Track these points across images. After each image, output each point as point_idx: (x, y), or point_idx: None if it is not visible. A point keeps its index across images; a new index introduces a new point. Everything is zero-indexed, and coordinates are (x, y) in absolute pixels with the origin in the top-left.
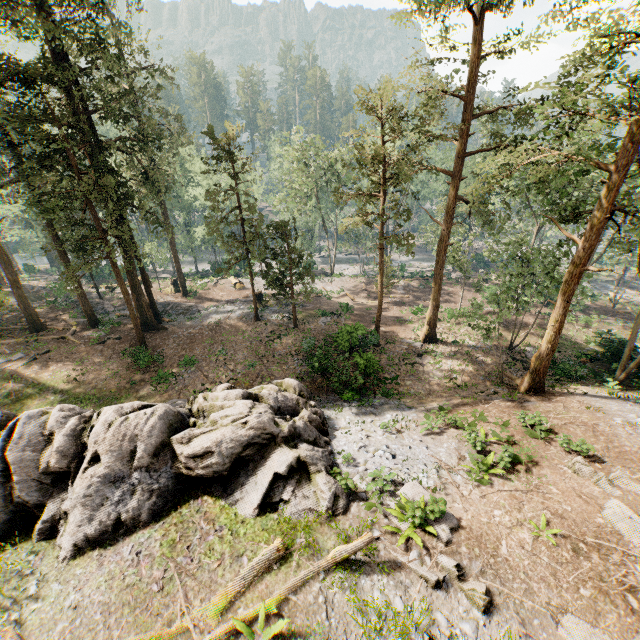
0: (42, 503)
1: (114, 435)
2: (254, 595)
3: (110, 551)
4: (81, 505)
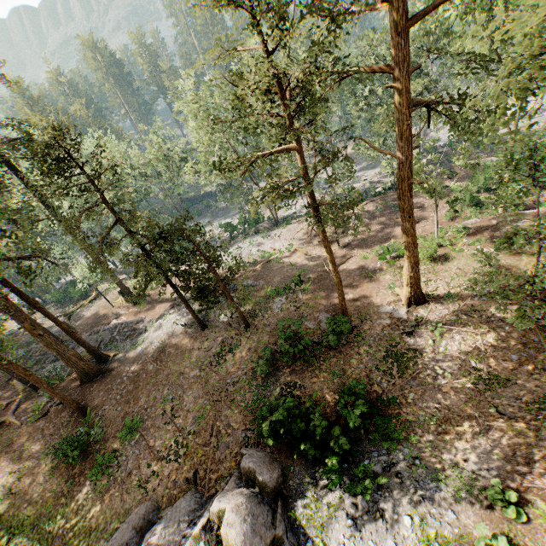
0: None
1: None
2: None
3: None
4: None
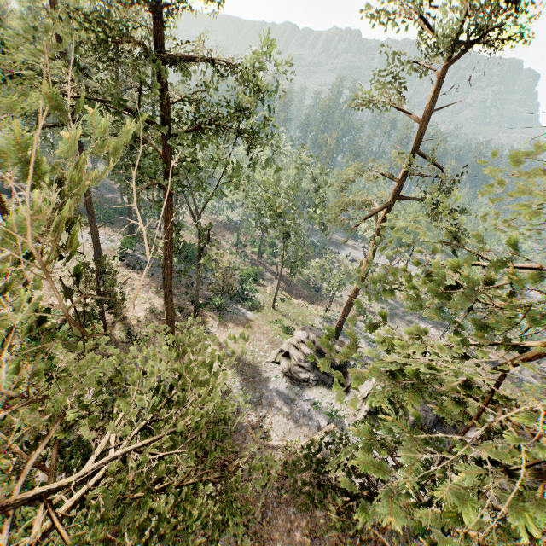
0: None
1: None
2: None
3: None
4: None
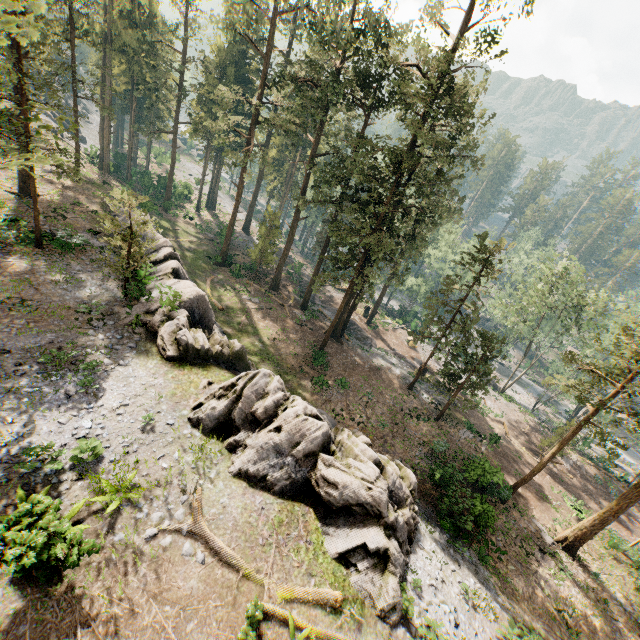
0: (239, 428)
1: (295, 424)
2: (306, 611)
3: (251, 490)
4: (256, 450)
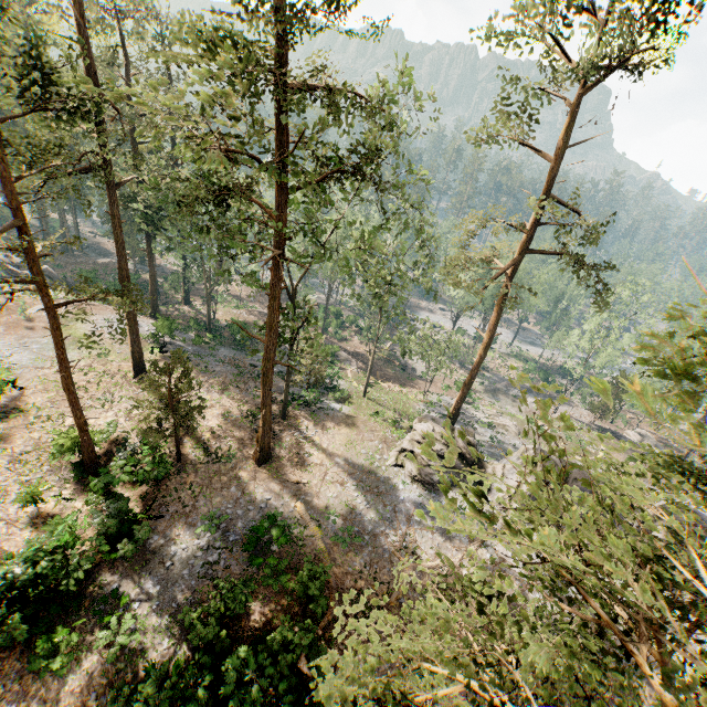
0: None
1: None
2: None
3: None
4: None
